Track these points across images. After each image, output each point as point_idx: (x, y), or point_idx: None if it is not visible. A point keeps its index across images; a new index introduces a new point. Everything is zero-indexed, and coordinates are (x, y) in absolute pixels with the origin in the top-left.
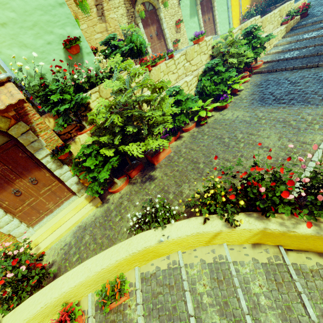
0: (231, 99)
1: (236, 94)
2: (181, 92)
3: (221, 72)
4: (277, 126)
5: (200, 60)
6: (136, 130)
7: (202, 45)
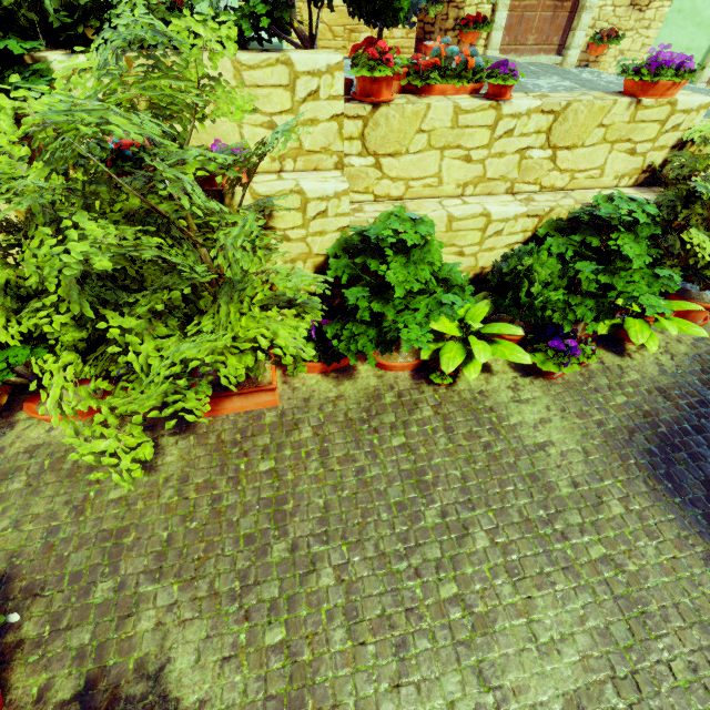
0: (587, 360)
1: (621, 347)
2: (419, 257)
3: (628, 259)
4: (616, 631)
5: (598, 163)
6: (76, 335)
7: (647, 112)
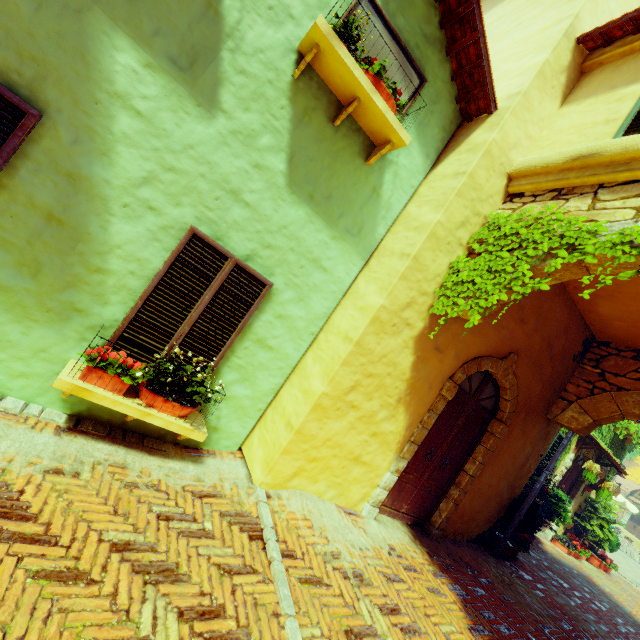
0: None
1: None
2: None
3: None
4: None
5: None
6: None
7: None
